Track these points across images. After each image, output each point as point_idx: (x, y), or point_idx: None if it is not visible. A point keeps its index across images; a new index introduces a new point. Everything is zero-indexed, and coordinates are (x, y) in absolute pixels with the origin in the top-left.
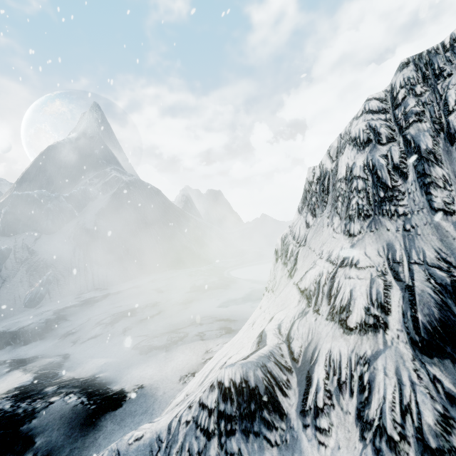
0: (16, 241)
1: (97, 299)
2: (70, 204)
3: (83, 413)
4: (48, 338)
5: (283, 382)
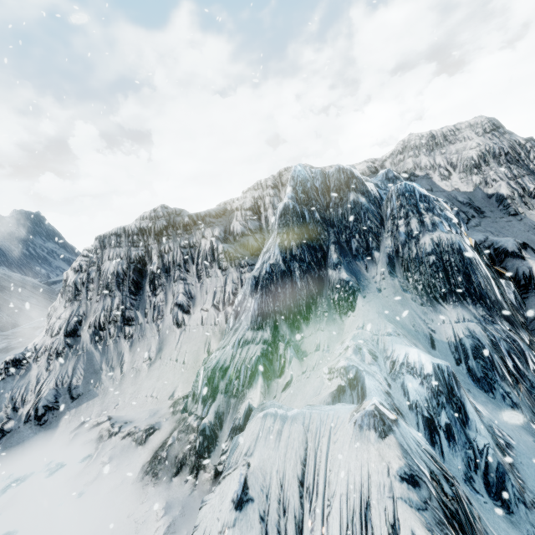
0: None
1: None
2: None
3: None
4: None
5: (30, 355)
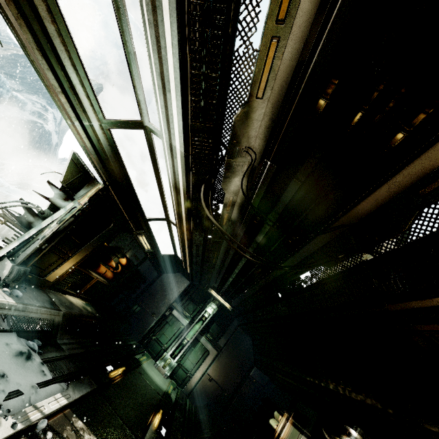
0: None
1: None
2: (10, 98)
3: None
4: None
5: None
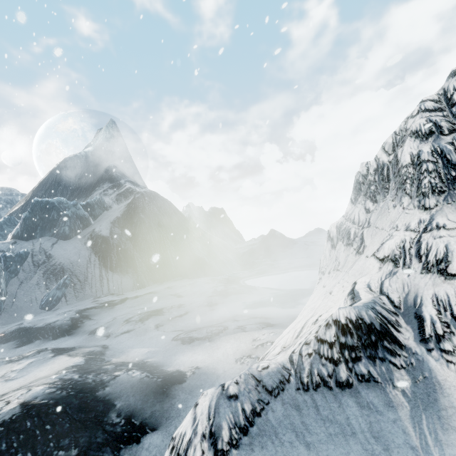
0: (33, 245)
1: (117, 302)
2: (86, 212)
3: (152, 384)
4: (76, 334)
5: (393, 321)
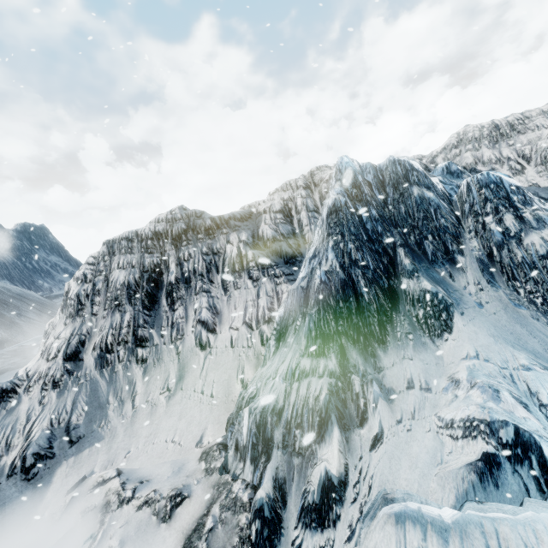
0: None
1: None
2: None
3: None
4: None
5: (20, 384)
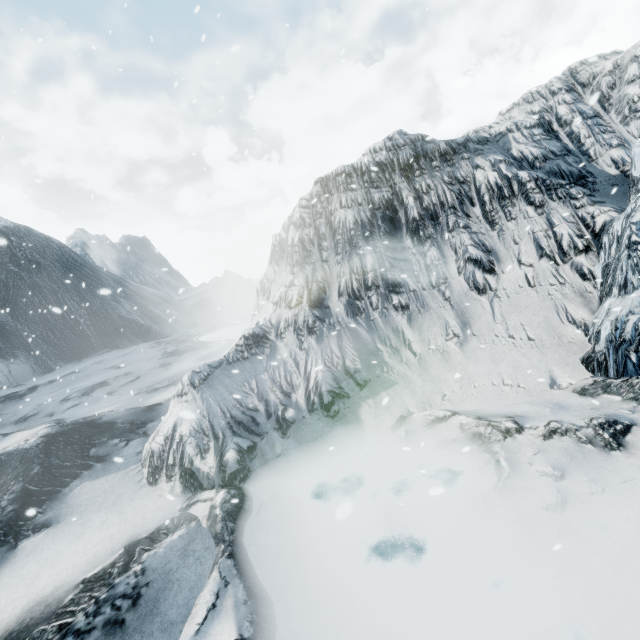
0: None
1: (23, 393)
2: None
3: (139, 409)
4: None
5: (269, 332)
